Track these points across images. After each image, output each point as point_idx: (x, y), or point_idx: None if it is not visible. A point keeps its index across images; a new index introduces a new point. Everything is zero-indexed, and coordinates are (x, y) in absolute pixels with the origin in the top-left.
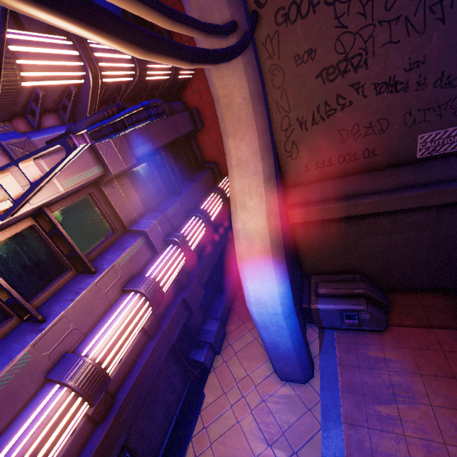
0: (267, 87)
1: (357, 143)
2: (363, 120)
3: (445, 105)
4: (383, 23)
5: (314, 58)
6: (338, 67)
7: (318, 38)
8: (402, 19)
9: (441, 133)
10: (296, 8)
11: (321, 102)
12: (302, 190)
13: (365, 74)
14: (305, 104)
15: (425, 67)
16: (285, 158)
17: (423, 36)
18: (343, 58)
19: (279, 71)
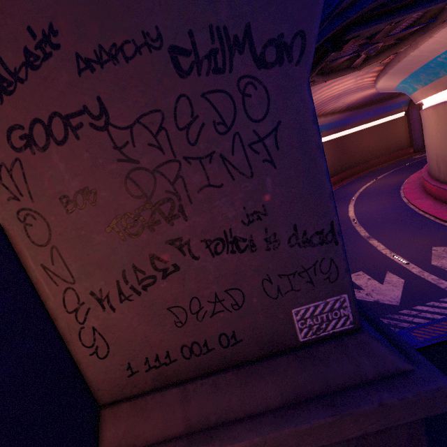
0: (20, 243)
1: (204, 325)
2: (204, 291)
3: (312, 268)
4: (192, 160)
5: (96, 201)
6: (139, 216)
7: (94, 173)
8: (217, 157)
9: (321, 306)
10: (44, 128)
11: (127, 266)
12: (129, 412)
13: (187, 227)
14: (99, 269)
15: (269, 219)
16: (87, 356)
17: (252, 179)
18: (145, 203)
19: (38, 219)
